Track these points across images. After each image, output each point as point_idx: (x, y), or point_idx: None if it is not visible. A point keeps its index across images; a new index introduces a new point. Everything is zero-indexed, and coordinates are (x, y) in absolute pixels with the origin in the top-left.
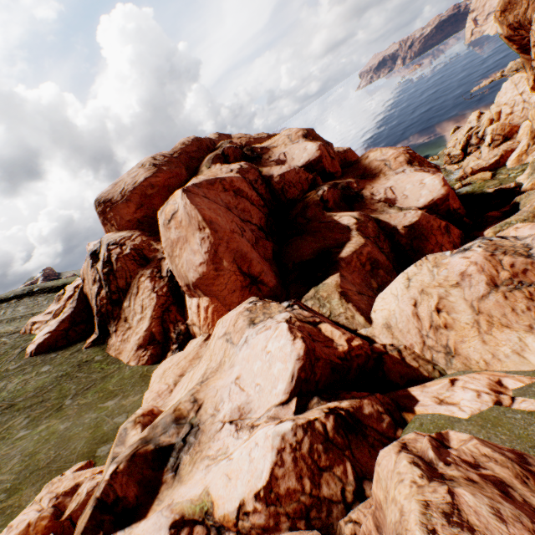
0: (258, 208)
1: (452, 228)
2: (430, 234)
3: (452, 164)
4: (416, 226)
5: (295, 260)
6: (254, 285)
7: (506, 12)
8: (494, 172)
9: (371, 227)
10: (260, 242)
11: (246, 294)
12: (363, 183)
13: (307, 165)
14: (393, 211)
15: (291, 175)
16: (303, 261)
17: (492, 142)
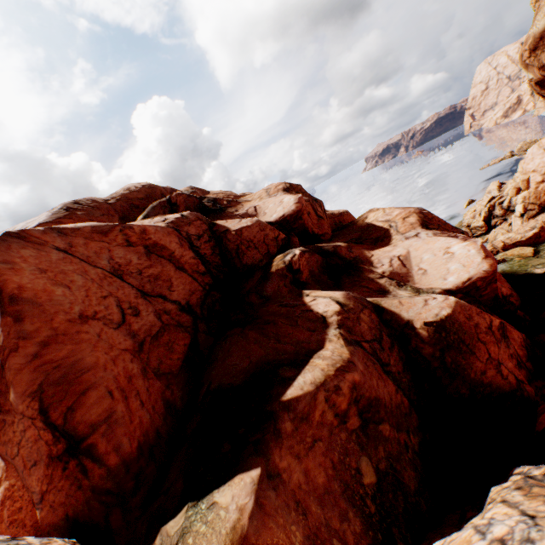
0: (192, 275)
1: (510, 329)
2: (477, 340)
3: (474, 237)
4: (449, 325)
5: (213, 380)
6: (74, 457)
7: (537, 51)
8: (535, 248)
9: (367, 321)
10: (165, 334)
11: (56, 476)
12: (358, 249)
13: (280, 222)
14: (404, 292)
15: (252, 232)
16: (221, 387)
17: (526, 212)
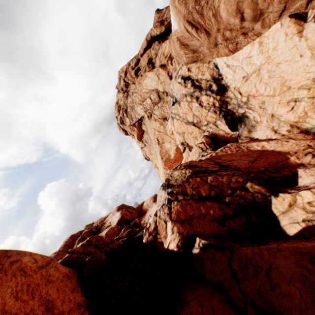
0: None
1: None
2: None
3: None
4: None
5: None
6: None
7: None
8: None
9: None
10: None
11: None
12: (141, 218)
13: (118, 222)
14: None
15: (110, 231)
16: None
17: None
